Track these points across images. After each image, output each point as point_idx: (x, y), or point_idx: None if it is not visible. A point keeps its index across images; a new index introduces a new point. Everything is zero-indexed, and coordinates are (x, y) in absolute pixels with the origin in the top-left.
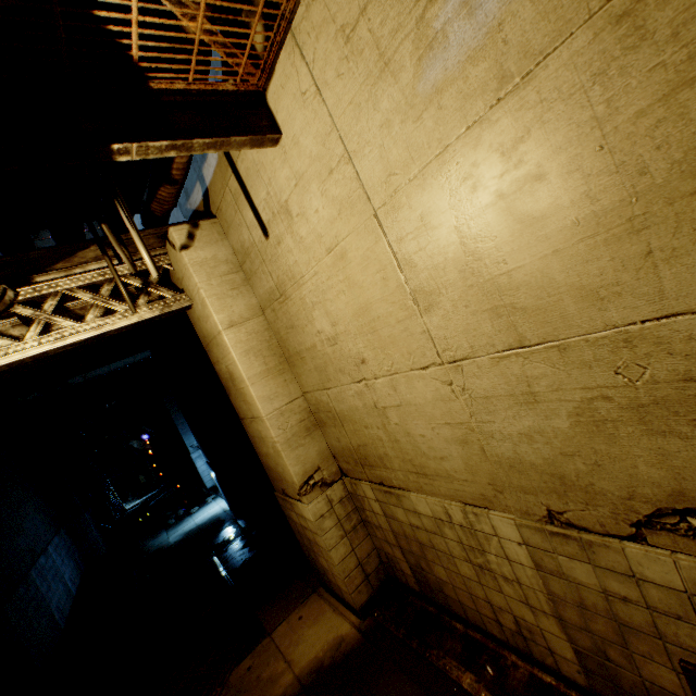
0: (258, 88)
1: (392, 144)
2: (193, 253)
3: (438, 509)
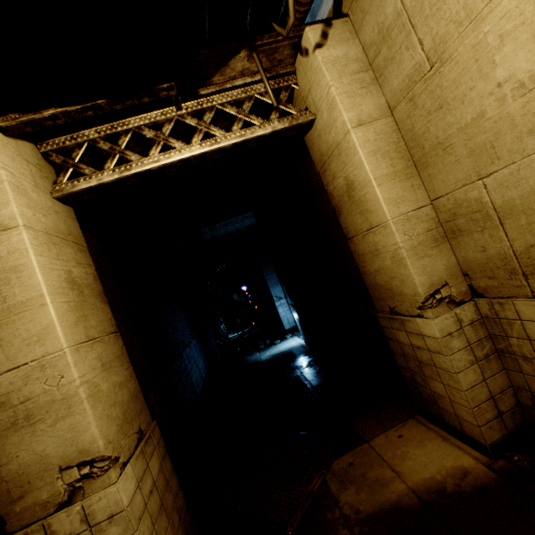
0: None
1: None
2: (325, 52)
3: None
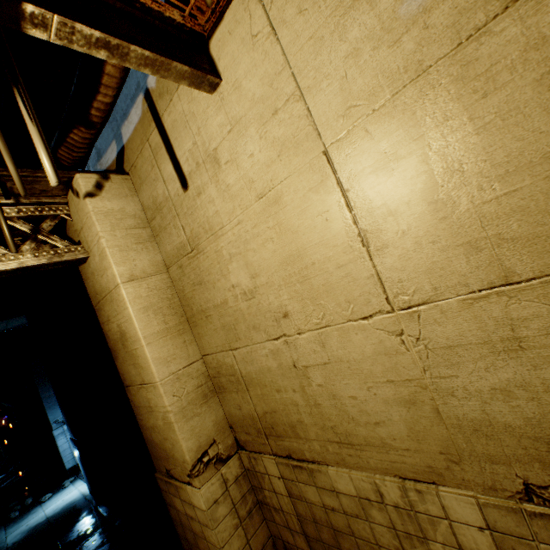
0: (203, 32)
1: (357, 73)
2: (98, 202)
3: (366, 486)
